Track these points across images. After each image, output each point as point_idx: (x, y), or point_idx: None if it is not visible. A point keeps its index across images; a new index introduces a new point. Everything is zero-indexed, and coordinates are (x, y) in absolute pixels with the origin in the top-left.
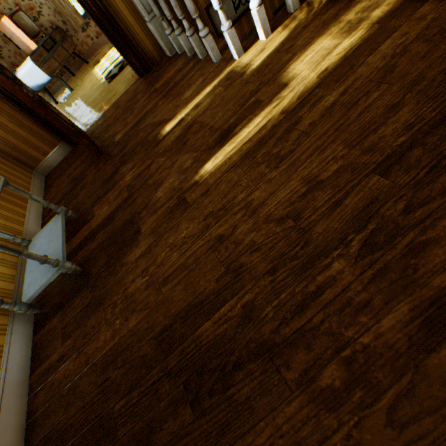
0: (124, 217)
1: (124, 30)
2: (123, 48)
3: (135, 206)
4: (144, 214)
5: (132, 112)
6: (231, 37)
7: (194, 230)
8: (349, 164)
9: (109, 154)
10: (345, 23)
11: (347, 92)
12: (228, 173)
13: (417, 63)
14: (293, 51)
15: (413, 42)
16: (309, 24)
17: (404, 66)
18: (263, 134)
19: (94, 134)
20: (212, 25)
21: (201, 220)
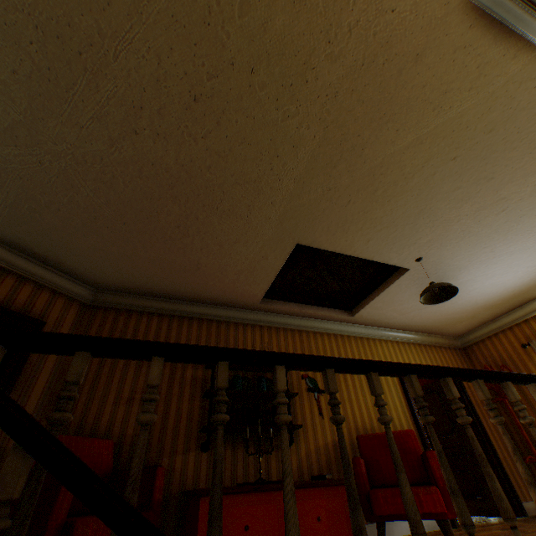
0: None
1: None
2: None
3: None
4: None
5: None
6: None
7: None
8: None
9: None
10: None
11: None
12: None
13: None
14: None
15: None
16: None
17: None
18: None
19: None
20: None
21: None
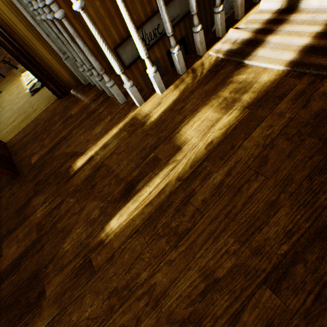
0: (30, 267)
1: (42, 63)
2: (41, 77)
3: (42, 255)
4: (50, 269)
5: (49, 133)
6: (133, 92)
7: (98, 309)
8: (241, 265)
9: (25, 177)
10: (222, 98)
11: (231, 173)
12: (131, 239)
13: (284, 161)
14: (184, 114)
15: (278, 136)
16: (195, 90)
17: (275, 160)
18: (162, 198)
19: (13, 147)
20: (120, 60)
21: (105, 297)
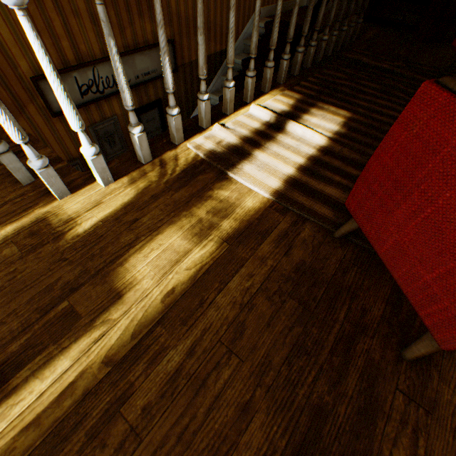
0: None
1: None
2: None
3: None
4: None
5: None
6: (48, 177)
7: None
8: None
9: None
10: (197, 219)
11: (196, 350)
12: None
13: (264, 332)
14: (138, 231)
15: (259, 292)
16: (161, 194)
17: (253, 330)
18: (66, 408)
19: None
20: (43, 99)
21: None
